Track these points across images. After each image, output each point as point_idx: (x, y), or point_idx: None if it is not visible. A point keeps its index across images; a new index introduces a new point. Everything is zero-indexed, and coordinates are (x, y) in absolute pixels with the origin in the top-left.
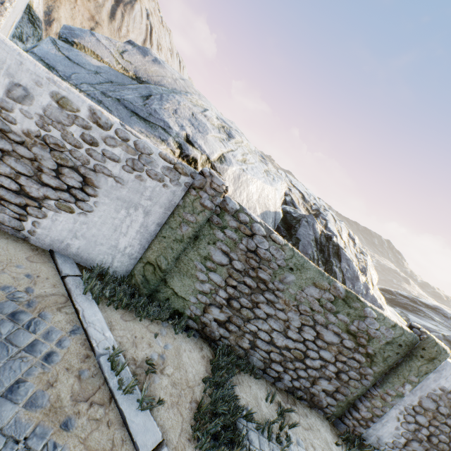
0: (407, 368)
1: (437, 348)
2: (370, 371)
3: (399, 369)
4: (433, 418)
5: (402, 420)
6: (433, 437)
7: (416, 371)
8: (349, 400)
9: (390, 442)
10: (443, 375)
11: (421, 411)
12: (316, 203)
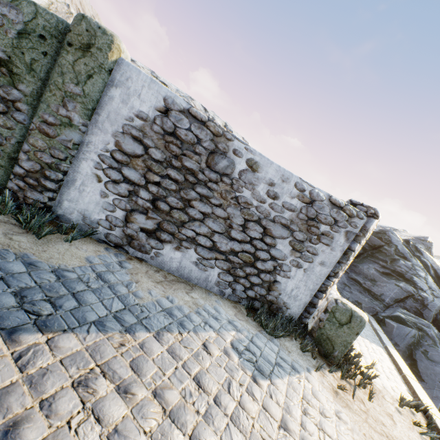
0: (58, 71)
1: (88, 25)
2: (18, 94)
3: (50, 78)
4: (149, 171)
5: (106, 179)
6: (161, 203)
7: (72, 73)
8: (9, 154)
9: (104, 220)
10: (133, 92)
11: (126, 161)
12: (185, 97)
